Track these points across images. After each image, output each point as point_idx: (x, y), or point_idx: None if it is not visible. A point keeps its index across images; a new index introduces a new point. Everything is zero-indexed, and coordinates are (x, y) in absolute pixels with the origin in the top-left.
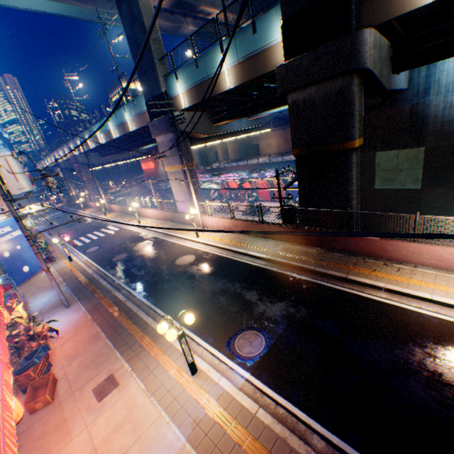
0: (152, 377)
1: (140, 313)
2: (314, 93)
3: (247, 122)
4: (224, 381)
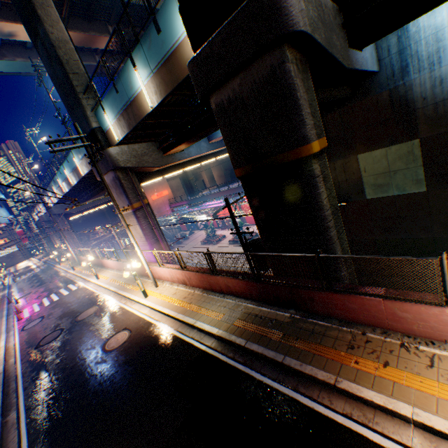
0: None
1: None
2: (239, 86)
3: (208, 145)
4: None
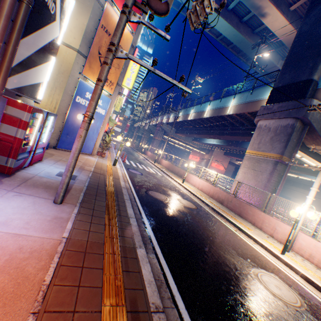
0: None
1: None
2: None
3: None
4: None
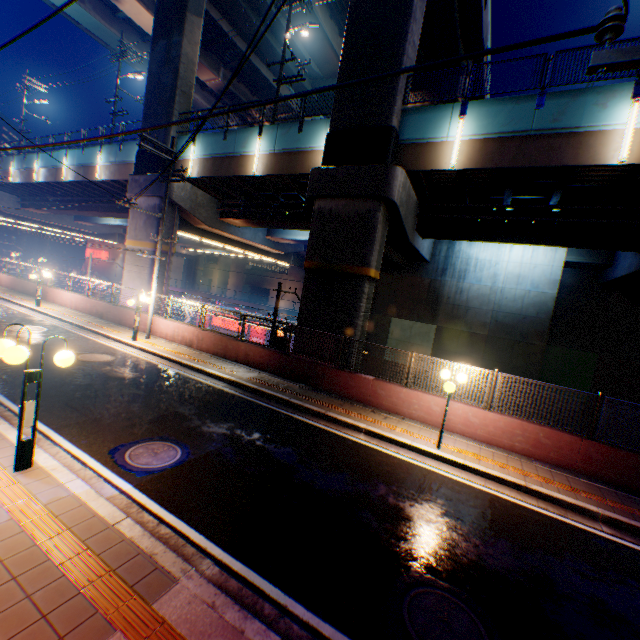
0: None
1: None
2: (343, 207)
3: (265, 239)
4: (78, 484)
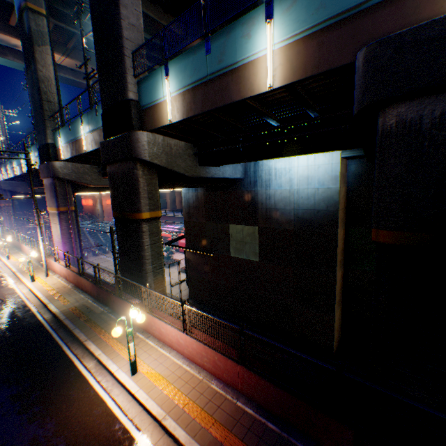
0: None
1: None
2: (118, 169)
3: None
4: None
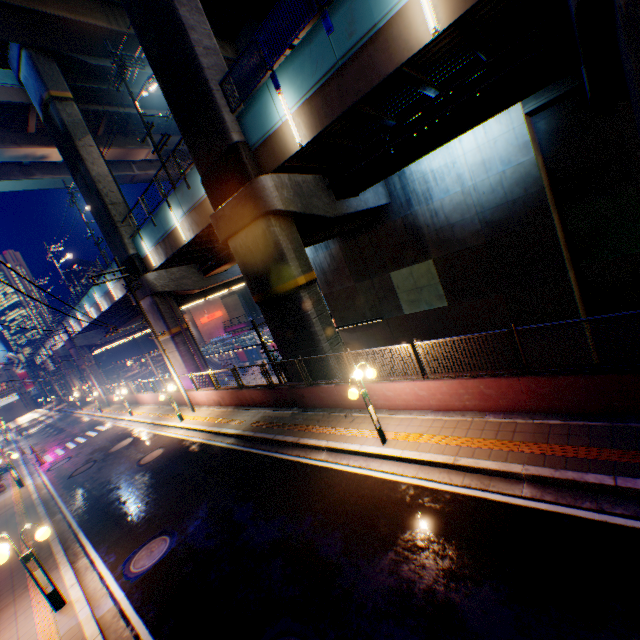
0: (12, 625)
1: (55, 541)
2: (246, 238)
3: None
4: (85, 610)
